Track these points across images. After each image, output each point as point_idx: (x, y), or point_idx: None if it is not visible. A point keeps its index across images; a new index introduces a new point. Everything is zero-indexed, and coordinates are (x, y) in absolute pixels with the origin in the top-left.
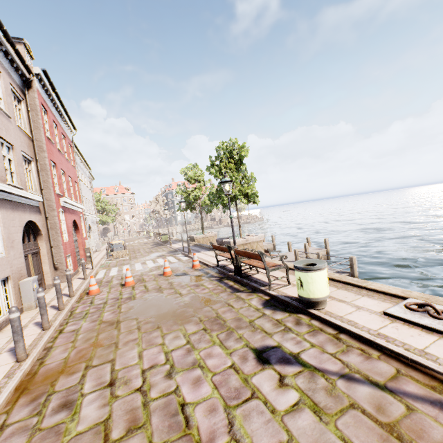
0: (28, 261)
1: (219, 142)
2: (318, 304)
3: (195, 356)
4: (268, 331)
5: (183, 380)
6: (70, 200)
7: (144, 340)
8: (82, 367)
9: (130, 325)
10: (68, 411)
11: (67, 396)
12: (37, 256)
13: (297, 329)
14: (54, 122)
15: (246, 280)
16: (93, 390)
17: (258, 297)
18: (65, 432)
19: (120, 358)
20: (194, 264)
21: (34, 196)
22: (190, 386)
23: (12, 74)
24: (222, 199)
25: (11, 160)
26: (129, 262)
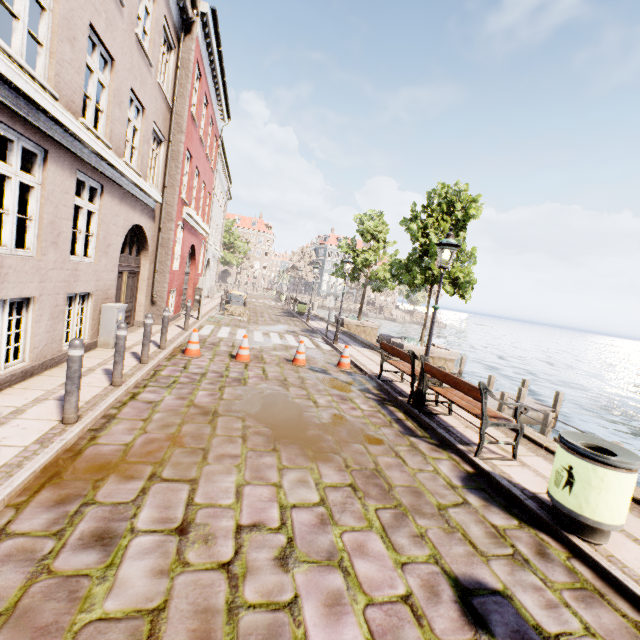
0: (121, 280)
1: (438, 184)
2: (594, 534)
3: (334, 539)
4: (478, 544)
5: (307, 585)
6: (195, 214)
7: (249, 463)
8: (146, 472)
9: (232, 427)
10: (103, 554)
11: (109, 521)
12: (135, 278)
13: (544, 568)
14: (205, 96)
15: (428, 420)
16: (152, 528)
17: (451, 460)
18: (84, 602)
19: (205, 481)
20: (341, 361)
21: (153, 191)
22: (321, 609)
23: (171, 3)
24: (413, 275)
25: (136, 130)
26: (247, 326)
